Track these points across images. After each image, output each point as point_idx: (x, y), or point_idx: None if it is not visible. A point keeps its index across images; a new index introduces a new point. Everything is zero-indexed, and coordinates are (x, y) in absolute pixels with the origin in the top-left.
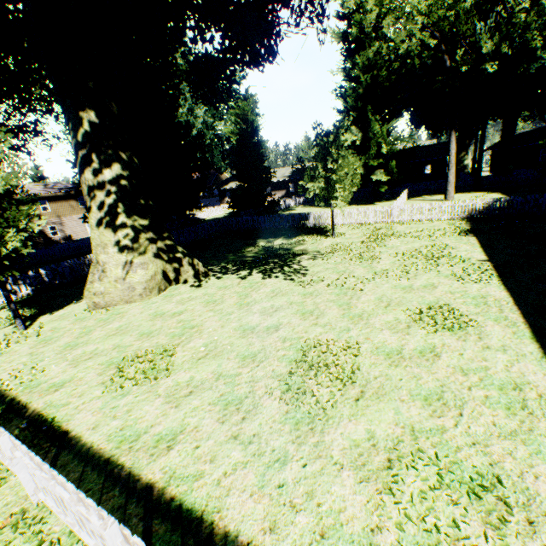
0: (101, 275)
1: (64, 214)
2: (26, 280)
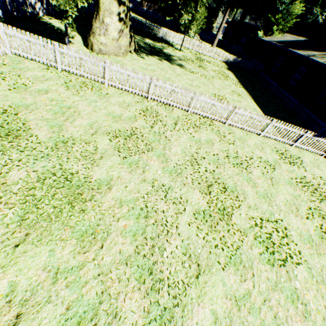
0: (105, 32)
1: None
2: None
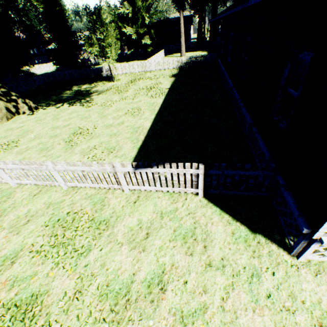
0: None
1: None
2: None
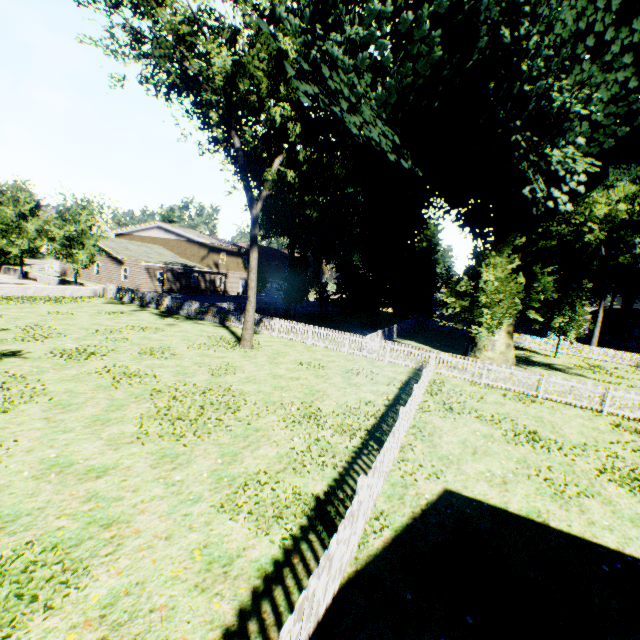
0: (491, 347)
1: (231, 268)
2: (384, 334)
